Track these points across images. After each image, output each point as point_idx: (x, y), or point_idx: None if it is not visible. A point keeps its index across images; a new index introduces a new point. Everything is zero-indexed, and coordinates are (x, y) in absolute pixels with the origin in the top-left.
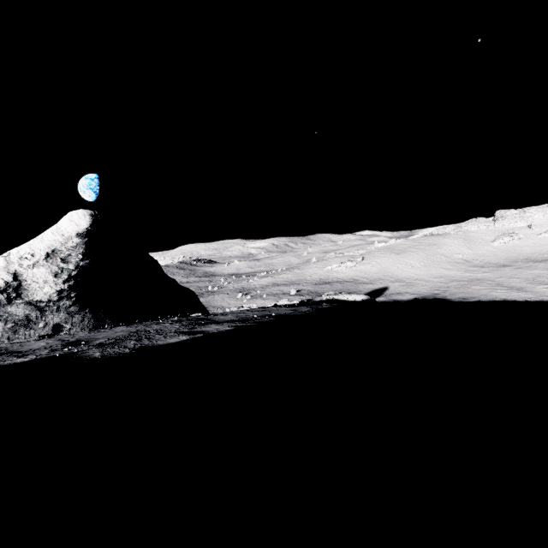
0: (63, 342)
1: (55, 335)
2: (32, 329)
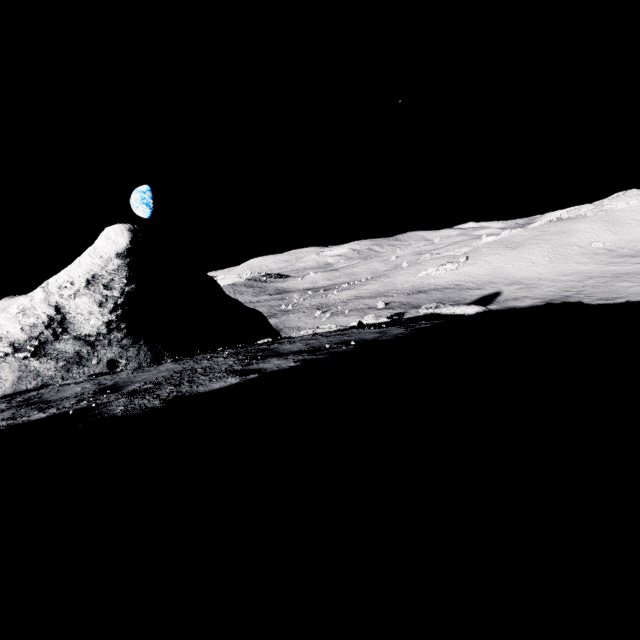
0: (99, 386)
1: (106, 373)
2: (86, 366)
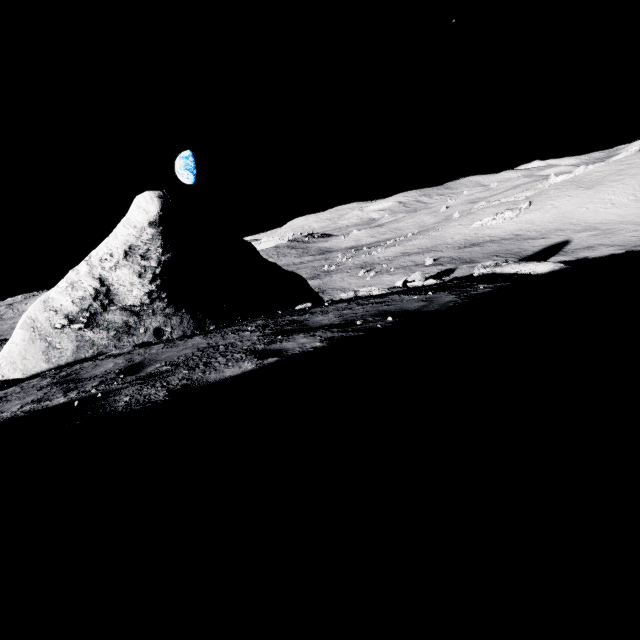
0: (127, 364)
1: (150, 343)
2: (135, 335)
